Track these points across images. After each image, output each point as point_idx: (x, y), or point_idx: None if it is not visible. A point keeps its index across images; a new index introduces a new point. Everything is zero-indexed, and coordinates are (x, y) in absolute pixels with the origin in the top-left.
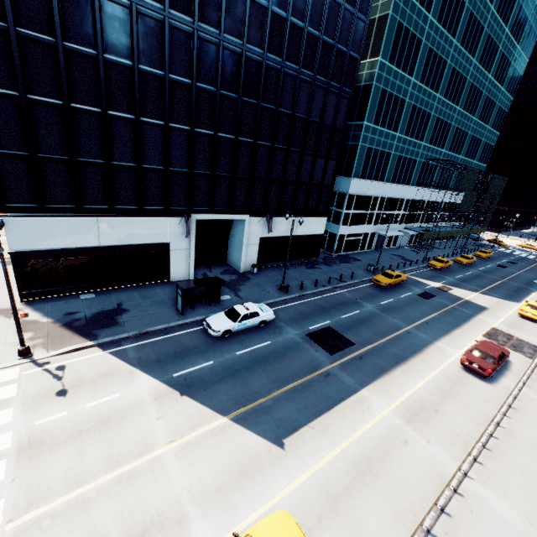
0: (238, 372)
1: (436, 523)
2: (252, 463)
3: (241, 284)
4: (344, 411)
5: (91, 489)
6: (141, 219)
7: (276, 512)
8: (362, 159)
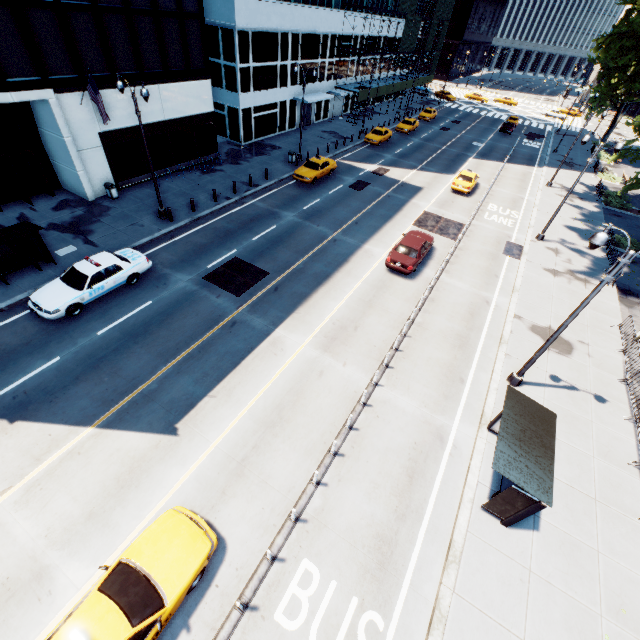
0: (104, 361)
1: (344, 443)
2: (136, 468)
3: (93, 222)
4: (254, 363)
5: None
6: None
7: (161, 516)
8: None
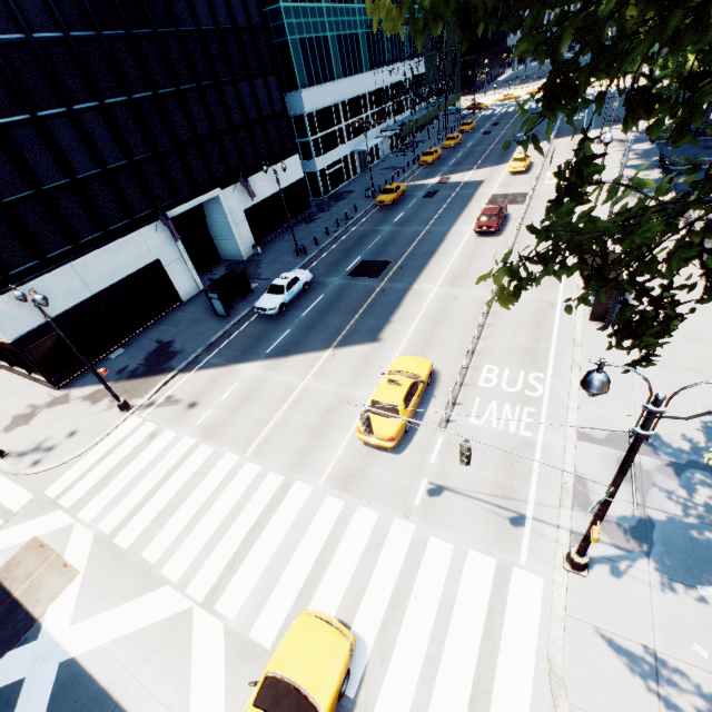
0: (315, 325)
1: (487, 321)
2: (367, 357)
3: (256, 270)
4: (408, 304)
5: (278, 420)
6: (115, 245)
7: (397, 358)
8: (299, 59)
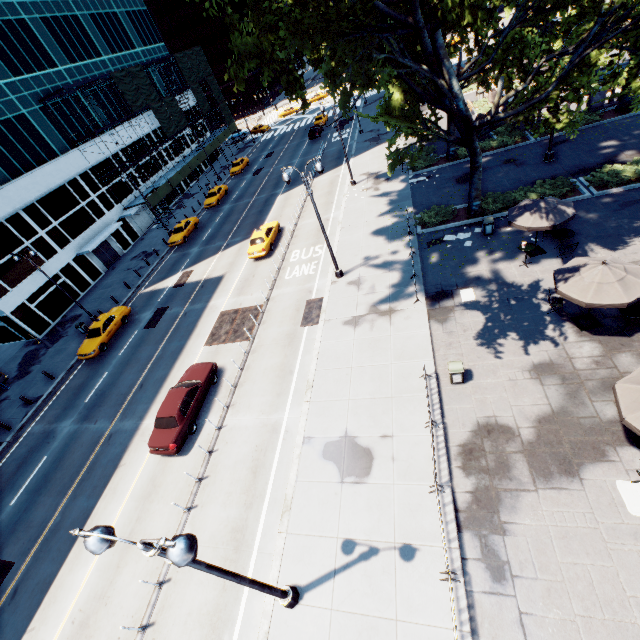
0: None
1: None
2: None
3: None
4: None
5: None
6: None
7: None
8: None
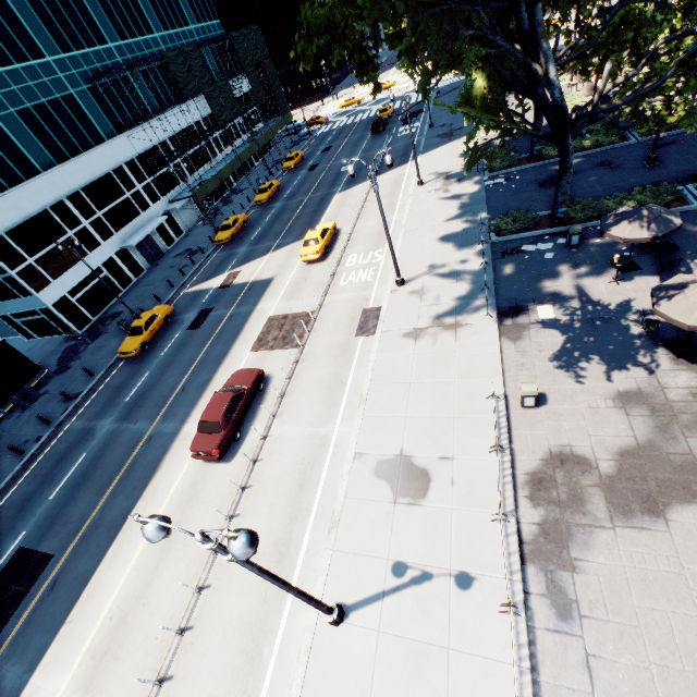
0: None
1: None
2: None
3: None
4: None
5: None
6: None
7: None
8: None
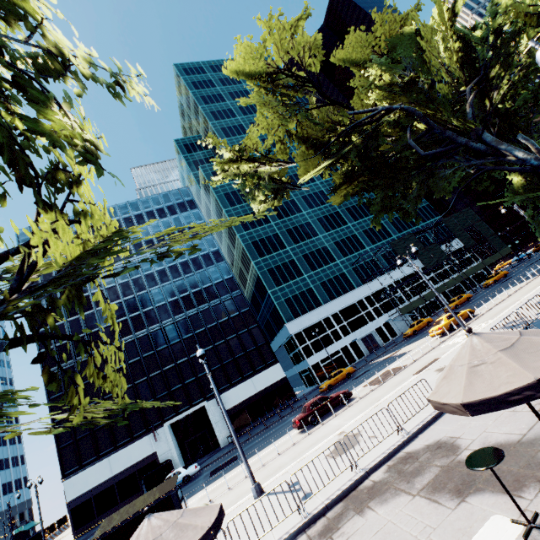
0: None
1: None
2: None
3: (210, 457)
4: None
5: None
6: (133, 444)
7: None
8: (285, 308)
